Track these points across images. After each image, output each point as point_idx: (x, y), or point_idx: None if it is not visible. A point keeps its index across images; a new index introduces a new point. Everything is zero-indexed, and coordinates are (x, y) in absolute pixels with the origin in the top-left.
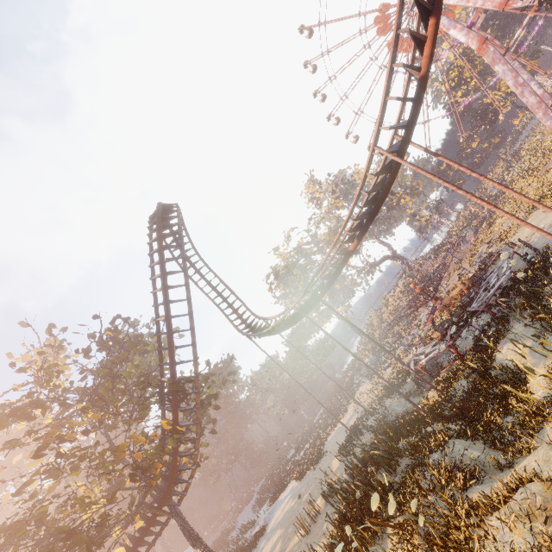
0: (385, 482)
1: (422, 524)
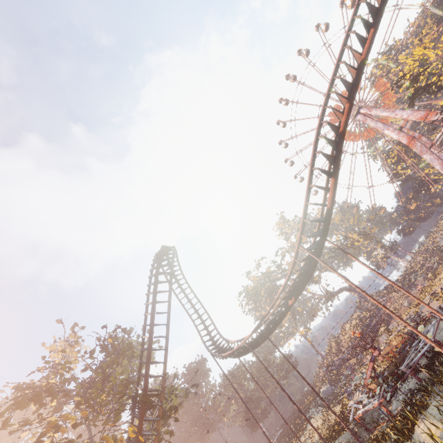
0: None
1: None
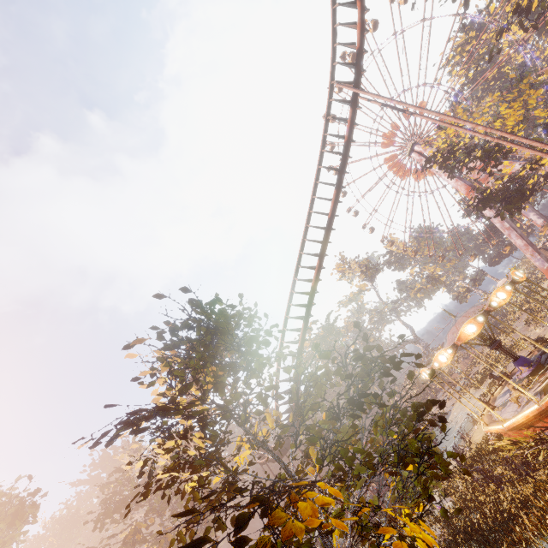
0: None
1: None
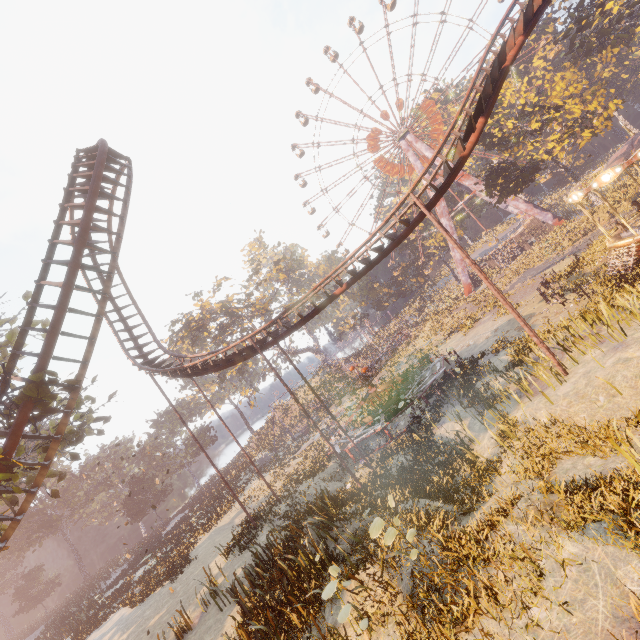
0: (392, 504)
1: (415, 557)
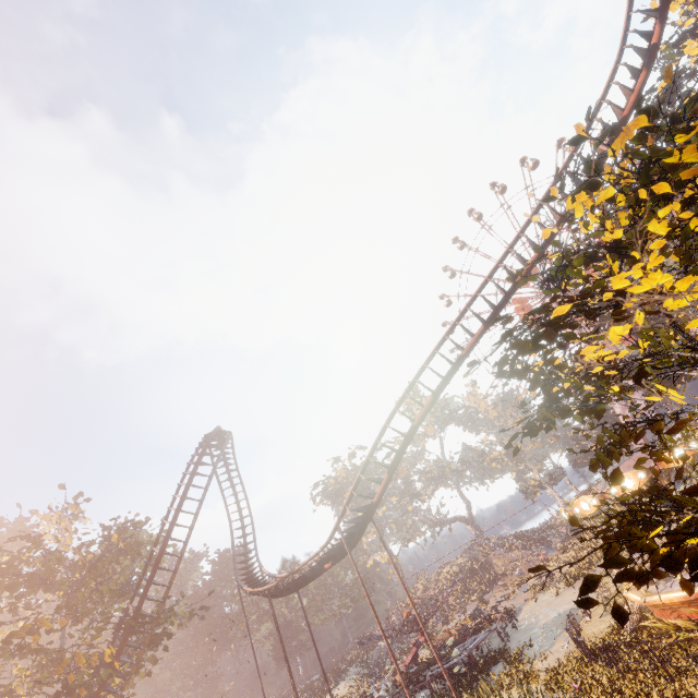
0: None
1: None
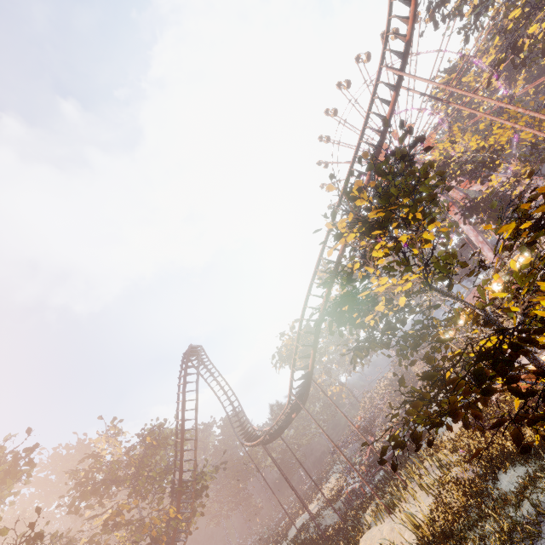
0: None
1: None
